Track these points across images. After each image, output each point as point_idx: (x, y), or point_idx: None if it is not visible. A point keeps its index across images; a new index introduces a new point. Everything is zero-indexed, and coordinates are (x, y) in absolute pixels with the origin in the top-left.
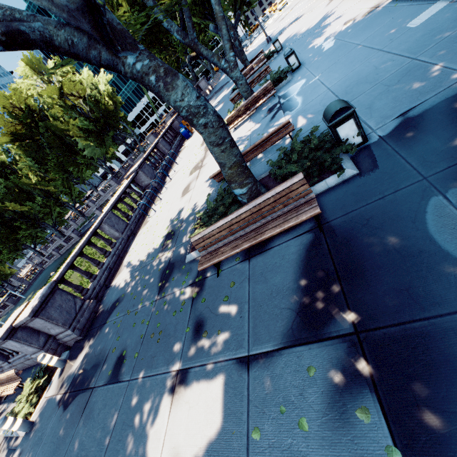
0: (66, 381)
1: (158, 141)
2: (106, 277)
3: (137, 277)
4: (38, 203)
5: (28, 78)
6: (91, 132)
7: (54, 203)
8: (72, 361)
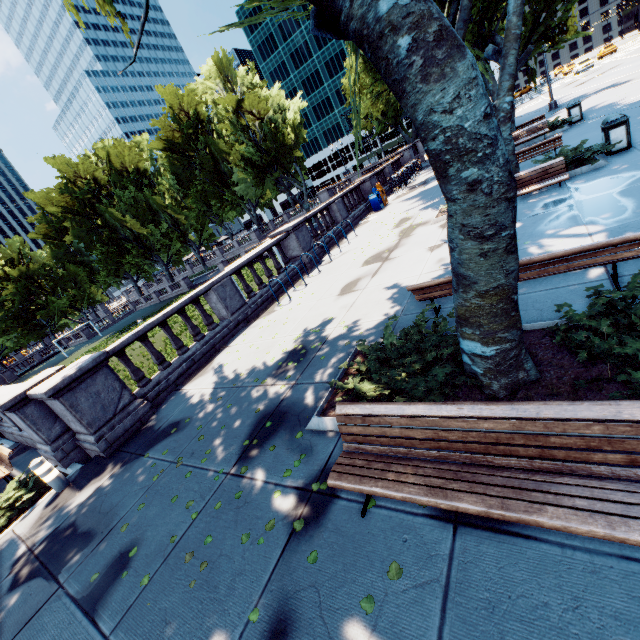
0: (45, 525)
1: (333, 201)
2: (181, 372)
3: (220, 400)
4: (161, 230)
5: (210, 79)
6: (253, 165)
7: (178, 237)
8: (73, 491)
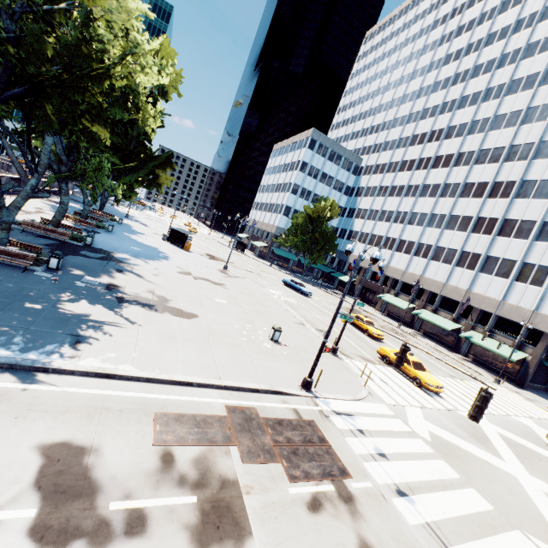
0: None
1: (6, 177)
2: None
3: None
4: None
5: None
6: None
7: None
8: None
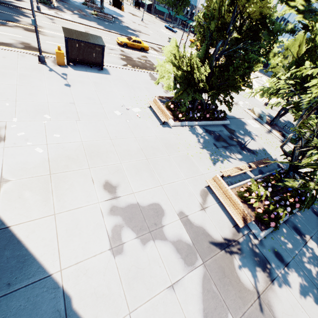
0: None
1: None
2: None
3: None
4: None
5: None
6: None
7: None
8: None
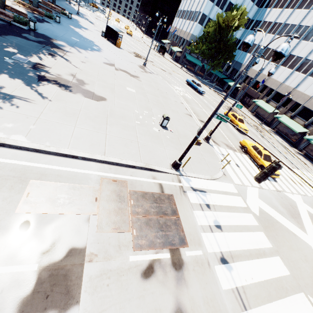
0: None
1: None
2: None
3: None
4: None
5: None
6: None
7: None
8: None
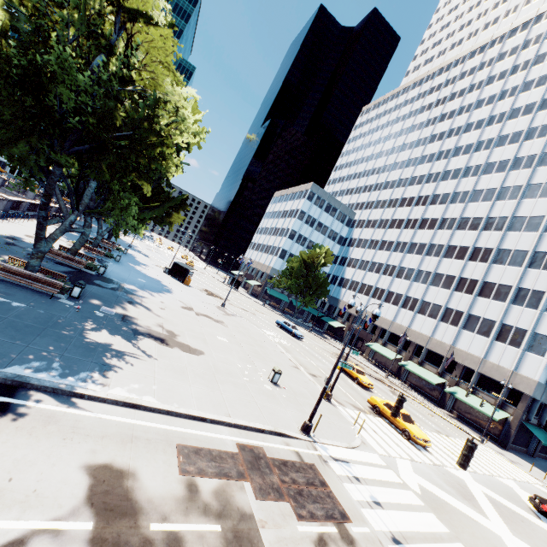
0: None
1: (27, 202)
2: None
3: None
4: None
5: None
6: None
7: None
8: None
